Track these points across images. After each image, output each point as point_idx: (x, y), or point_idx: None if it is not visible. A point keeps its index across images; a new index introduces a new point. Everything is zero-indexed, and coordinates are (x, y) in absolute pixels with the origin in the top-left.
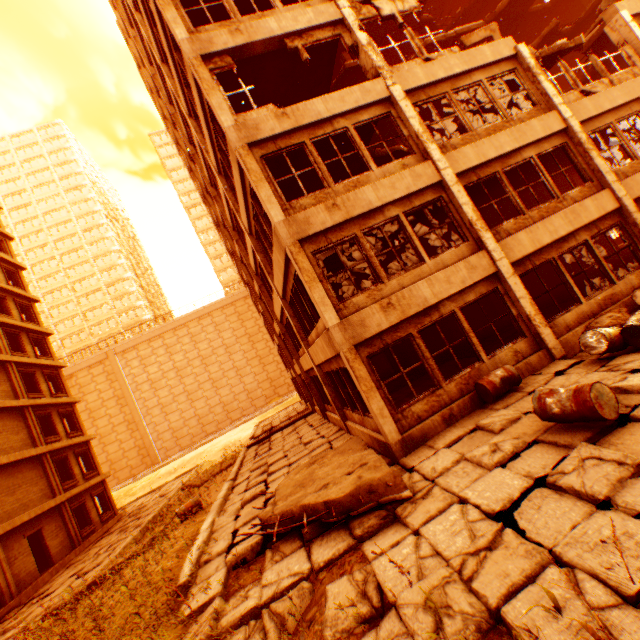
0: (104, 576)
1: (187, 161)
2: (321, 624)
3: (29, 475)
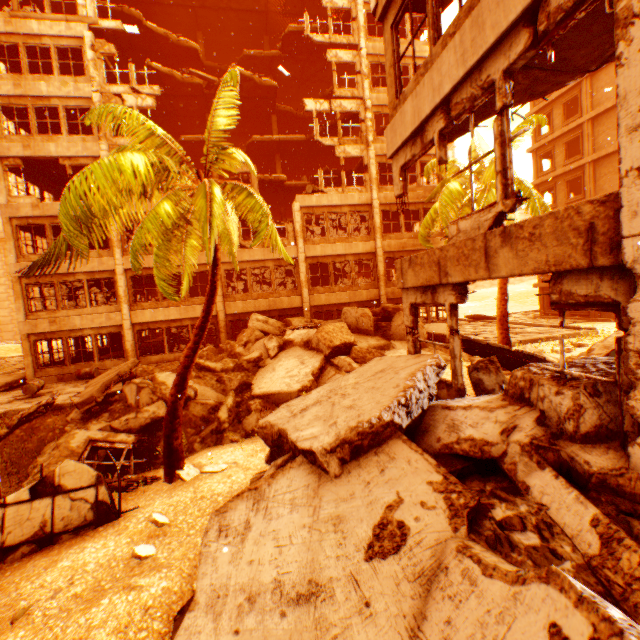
0: None
1: None
2: None
3: None
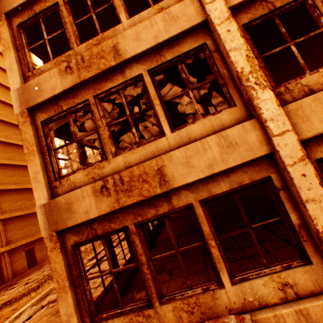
0: None
1: None
2: None
3: (32, 221)
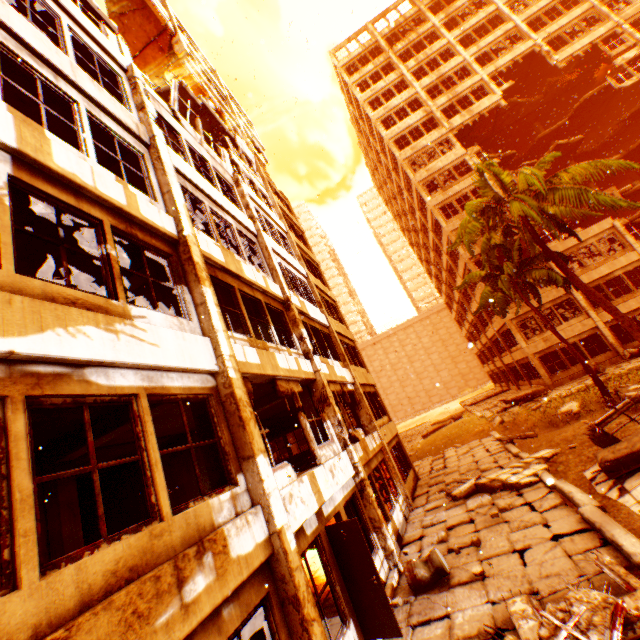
0: (440, 427)
1: (414, 242)
2: (526, 408)
3: None
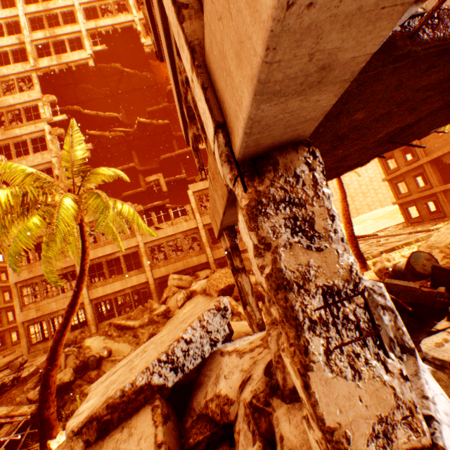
0: None
1: None
2: None
3: None
